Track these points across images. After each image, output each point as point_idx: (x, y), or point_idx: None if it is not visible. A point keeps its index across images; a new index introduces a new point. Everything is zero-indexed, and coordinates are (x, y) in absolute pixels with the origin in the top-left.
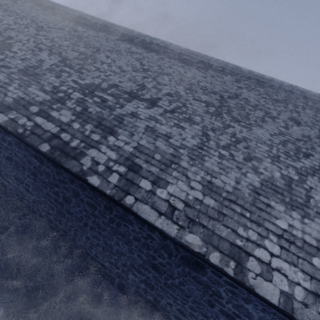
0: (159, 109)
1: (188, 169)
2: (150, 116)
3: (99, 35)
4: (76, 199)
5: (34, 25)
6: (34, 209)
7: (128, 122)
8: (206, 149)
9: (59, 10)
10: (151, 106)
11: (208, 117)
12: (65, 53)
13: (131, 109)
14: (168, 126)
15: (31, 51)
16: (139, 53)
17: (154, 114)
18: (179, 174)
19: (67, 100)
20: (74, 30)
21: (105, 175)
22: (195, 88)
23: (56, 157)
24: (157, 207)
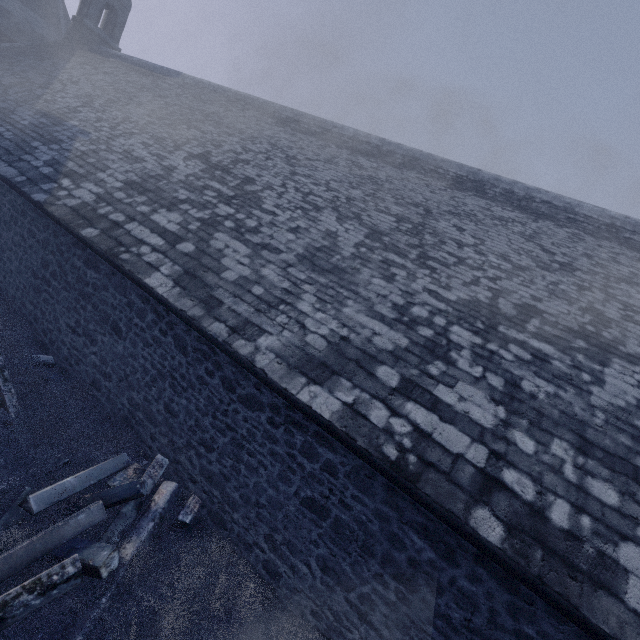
0: None
1: None
2: None
3: (409, 177)
4: None
5: (279, 153)
6: None
7: None
8: None
9: (310, 125)
10: None
11: None
12: (367, 216)
13: (629, 391)
14: None
15: (301, 211)
16: (517, 220)
17: None
18: None
19: (451, 351)
20: (356, 166)
21: None
22: None
23: (544, 573)
24: None
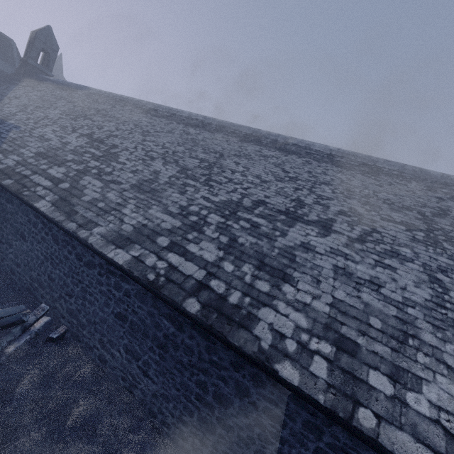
0: (340, 236)
1: (440, 349)
2: (332, 248)
3: (217, 137)
4: (241, 401)
5: (138, 130)
6: (152, 409)
7: (303, 259)
8: (451, 307)
9: (163, 112)
10: (326, 232)
11: (422, 249)
12: (182, 161)
13: (298, 238)
14: (367, 265)
15: (141, 161)
16: (274, 156)
17: (336, 245)
18: (430, 360)
19: (204, 226)
20: (185, 133)
21: (303, 361)
22: (375, 202)
23: (214, 323)
24: (426, 438)
